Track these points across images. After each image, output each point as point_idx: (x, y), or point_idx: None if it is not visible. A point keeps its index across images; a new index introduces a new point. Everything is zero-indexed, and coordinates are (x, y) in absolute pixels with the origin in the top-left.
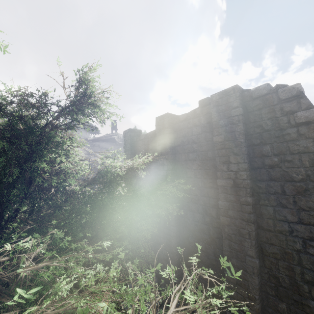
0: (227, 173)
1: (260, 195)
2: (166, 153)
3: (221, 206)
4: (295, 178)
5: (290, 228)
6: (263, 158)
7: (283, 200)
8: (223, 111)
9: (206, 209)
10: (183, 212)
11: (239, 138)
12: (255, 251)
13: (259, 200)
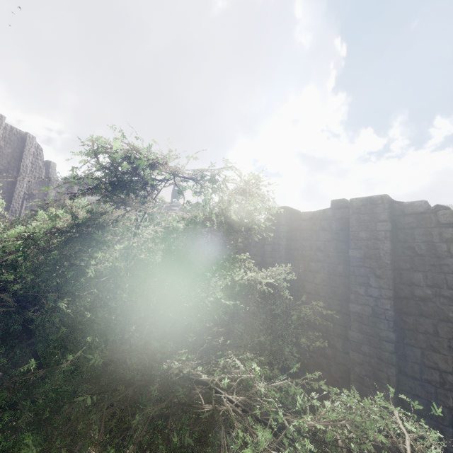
0: (365, 298)
1: (405, 331)
2: (278, 257)
3: (352, 337)
4: (451, 319)
5: (442, 379)
6: (413, 287)
7: (435, 342)
8: (366, 222)
9: (329, 338)
10: (294, 336)
11: (385, 258)
12: (395, 402)
13: (404, 338)
